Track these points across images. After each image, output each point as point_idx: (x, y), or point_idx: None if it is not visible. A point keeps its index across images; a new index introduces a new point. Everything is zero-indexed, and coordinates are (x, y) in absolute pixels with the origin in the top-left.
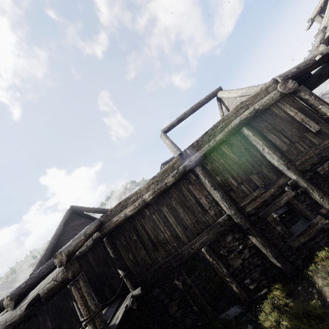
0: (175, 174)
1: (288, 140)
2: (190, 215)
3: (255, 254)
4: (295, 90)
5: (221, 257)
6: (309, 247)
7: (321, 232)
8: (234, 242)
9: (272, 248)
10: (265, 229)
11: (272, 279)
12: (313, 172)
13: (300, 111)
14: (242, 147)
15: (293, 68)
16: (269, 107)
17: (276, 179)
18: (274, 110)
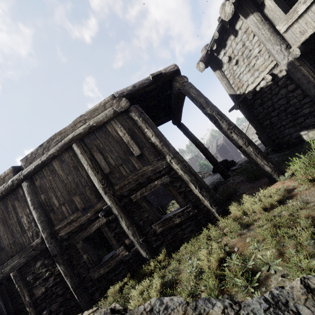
0: (2, 188)
1: (114, 162)
2: (9, 234)
3: (60, 282)
4: (126, 109)
5: (28, 283)
6: (109, 279)
7: (121, 264)
8: (42, 268)
9: (73, 278)
10: (74, 256)
11: (69, 311)
12: (130, 198)
13: (130, 132)
14: (71, 164)
15: (131, 86)
16: (104, 124)
17: (96, 203)
18: (108, 128)
